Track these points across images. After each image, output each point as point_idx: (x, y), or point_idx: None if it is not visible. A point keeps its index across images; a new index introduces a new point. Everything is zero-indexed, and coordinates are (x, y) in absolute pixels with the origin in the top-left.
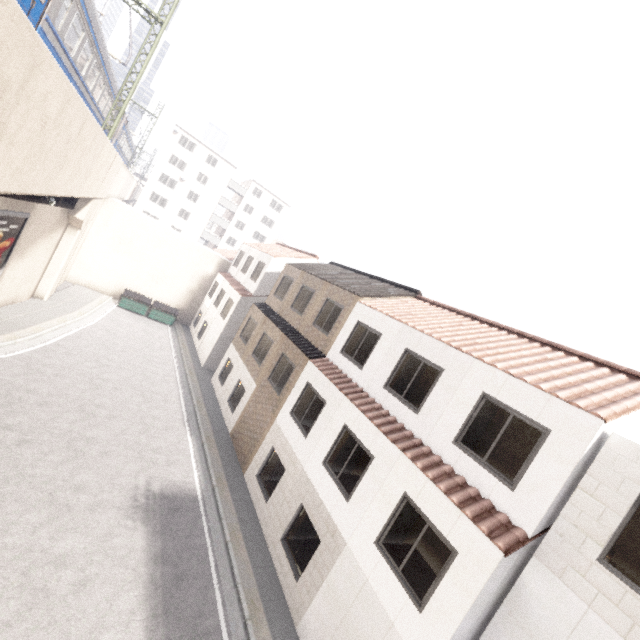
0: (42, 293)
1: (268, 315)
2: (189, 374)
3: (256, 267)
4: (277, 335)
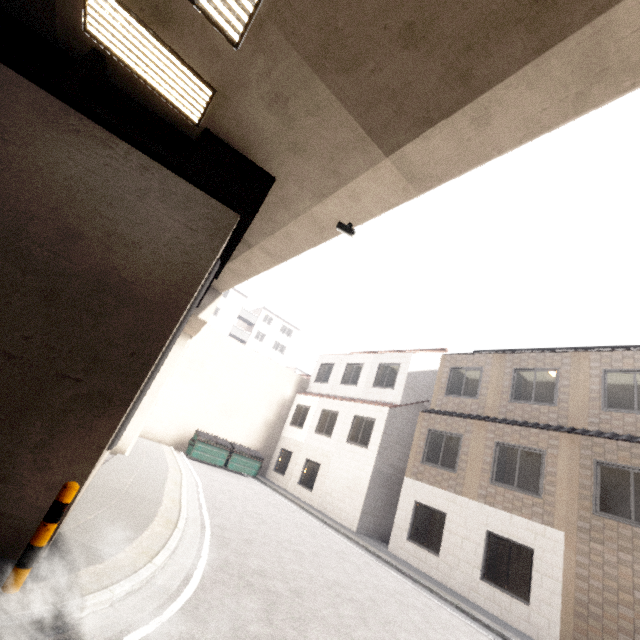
0: (125, 442)
1: (479, 418)
2: (364, 545)
3: (377, 372)
4: (545, 438)
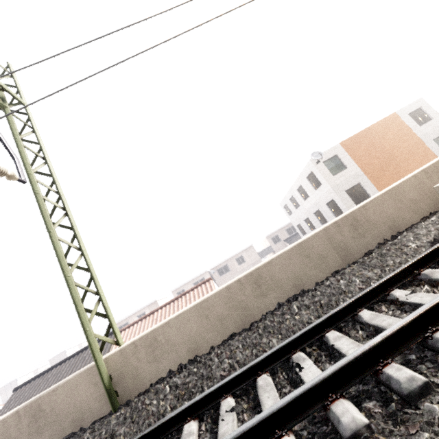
0: None
1: None
2: None
3: None
4: None
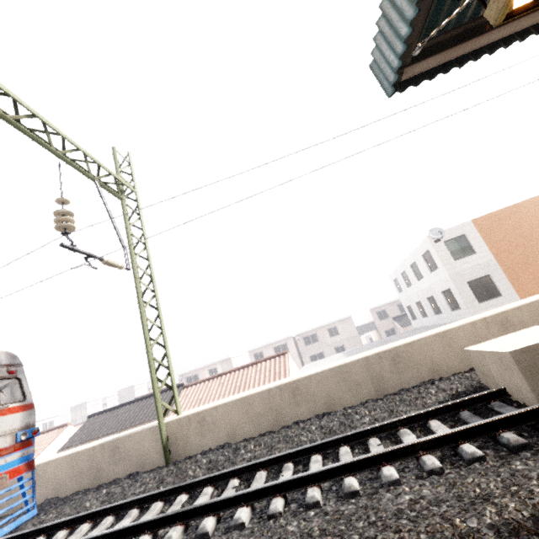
0: None
1: None
2: None
3: None
4: None
